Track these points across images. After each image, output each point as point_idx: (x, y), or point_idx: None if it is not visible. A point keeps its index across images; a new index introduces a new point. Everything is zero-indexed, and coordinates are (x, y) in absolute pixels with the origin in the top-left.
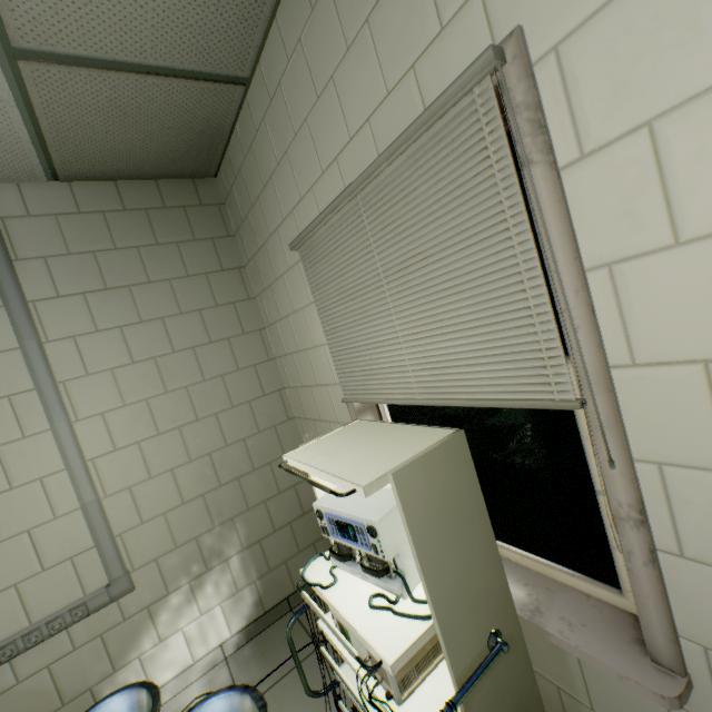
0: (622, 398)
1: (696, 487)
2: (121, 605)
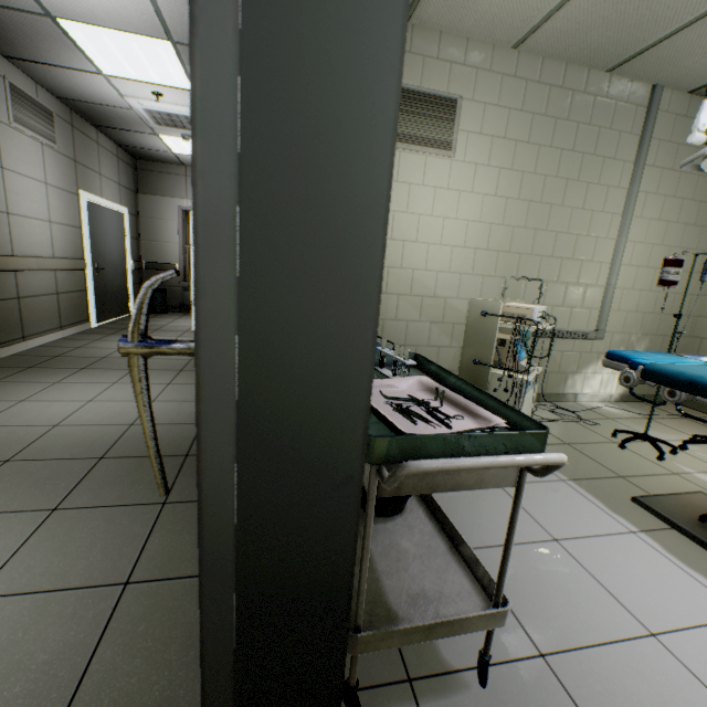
0: None
1: None
2: (591, 345)
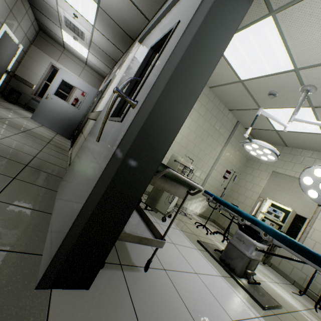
0: (315, 221)
1: (316, 232)
2: None
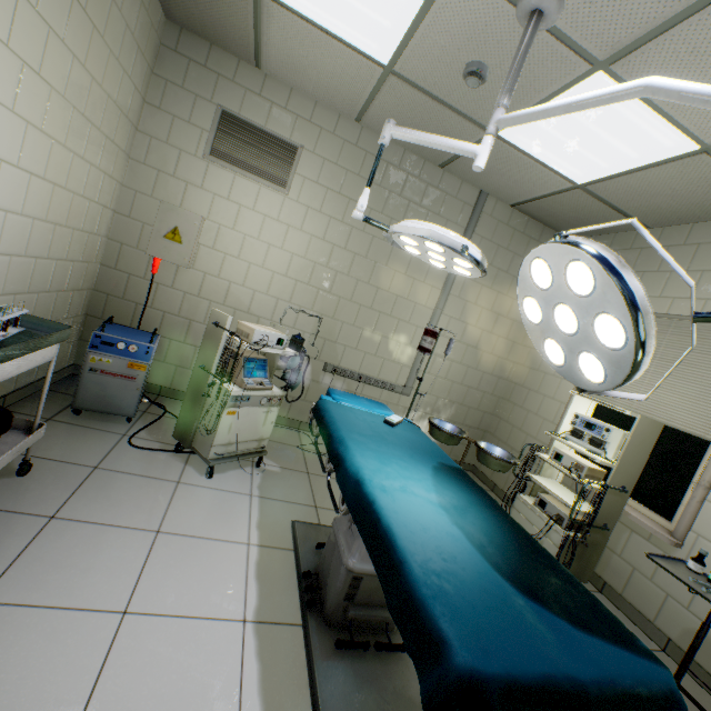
0: None
1: None
2: (400, 398)
